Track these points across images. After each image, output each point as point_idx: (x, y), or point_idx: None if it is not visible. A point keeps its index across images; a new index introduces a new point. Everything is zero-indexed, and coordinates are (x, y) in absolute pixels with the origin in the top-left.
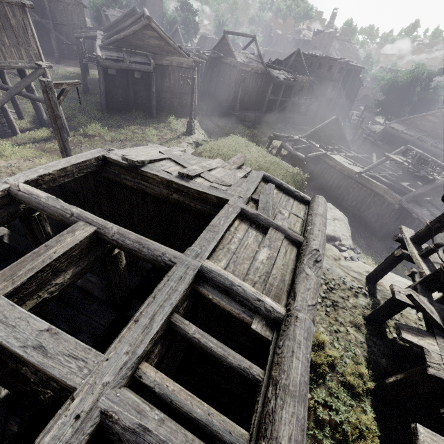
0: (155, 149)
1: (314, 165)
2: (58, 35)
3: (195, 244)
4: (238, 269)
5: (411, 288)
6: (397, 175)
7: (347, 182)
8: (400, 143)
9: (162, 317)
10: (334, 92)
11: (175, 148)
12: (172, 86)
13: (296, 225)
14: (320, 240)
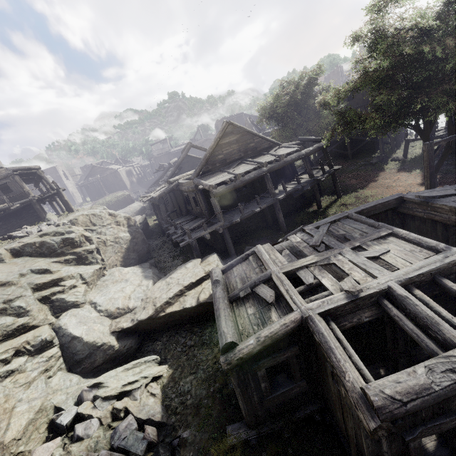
0: None
1: None
2: None
3: None
4: None
5: None
6: None
7: None
8: None
9: None
10: None
11: None
12: (112, 182)
13: None
14: None
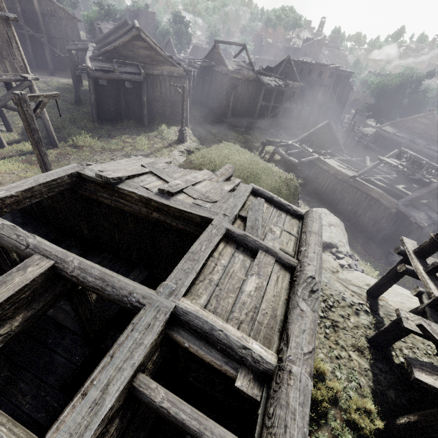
0: (138, 162)
1: (308, 170)
2: (52, 48)
3: (170, 278)
4: (221, 305)
5: (419, 310)
6: (392, 178)
7: (342, 187)
8: (393, 146)
9: (119, 386)
10: (325, 97)
11: (160, 159)
12: (163, 95)
13: (289, 244)
14: (315, 264)
